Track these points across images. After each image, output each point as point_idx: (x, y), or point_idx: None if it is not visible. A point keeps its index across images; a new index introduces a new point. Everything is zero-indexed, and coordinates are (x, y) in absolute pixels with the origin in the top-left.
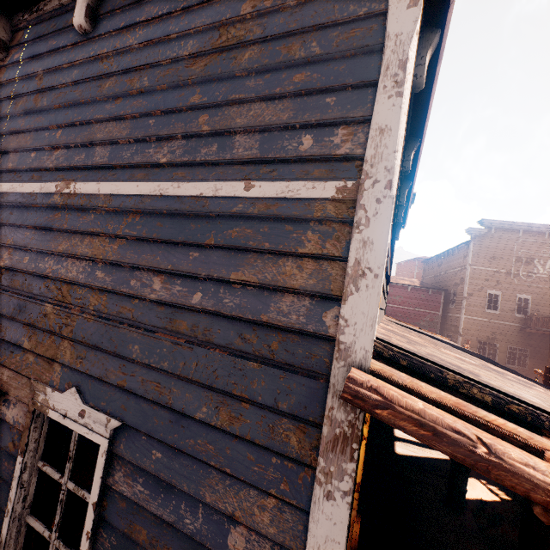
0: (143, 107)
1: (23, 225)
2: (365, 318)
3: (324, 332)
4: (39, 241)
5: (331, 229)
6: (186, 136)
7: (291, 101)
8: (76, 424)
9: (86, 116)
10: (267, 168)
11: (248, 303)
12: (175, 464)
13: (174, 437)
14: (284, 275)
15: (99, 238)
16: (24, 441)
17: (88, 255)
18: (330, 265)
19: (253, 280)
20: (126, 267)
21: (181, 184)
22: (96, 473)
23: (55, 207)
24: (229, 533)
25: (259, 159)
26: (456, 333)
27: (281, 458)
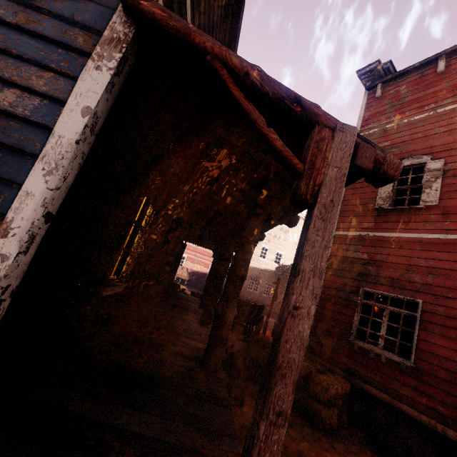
0: None
1: None
2: None
3: None
4: None
5: None
6: None
7: None
8: None
9: None
10: None
11: None
12: None
13: None
14: None
15: None
16: None
17: None
18: None
19: None
20: None
21: None
22: None
23: None
24: (1, 92)
25: None
26: None
27: (67, 50)
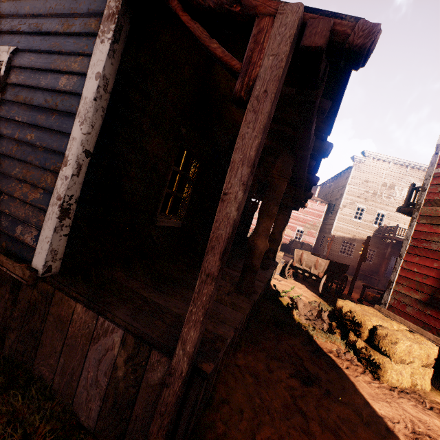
0: None
1: None
2: None
3: None
4: None
5: None
6: None
7: None
8: None
9: None
10: None
11: None
12: (40, 59)
13: (41, 46)
14: None
15: None
16: None
17: None
18: None
19: None
20: None
21: None
22: (0, 75)
23: None
24: (60, 80)
25: None
26: (329, 233)
27: (87, 37)
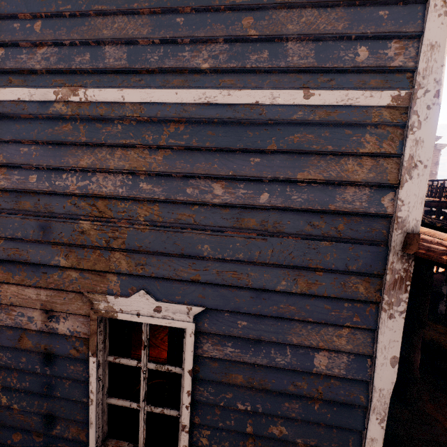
0: (166, 1)
1: (15, 140)
2: (416, 198)
3: (383, 211)
4: (48, 157)
5: (385, 132)
6: (229, 40)
7: (344, 11)
8: (155, 318)
9: (78, 5)
10: (324, 77)
11: (316, 197)
12: (261, 326)
13: (258, 308)
14: (347, 172)
15: (134, 150)
16: (93, 344)
17: (126, 168)
18: (385, 161)
19: (319, 178)
20: (177, 177)
21: (232, 92)
22: (187, 350)
23: (59, 118)
24: (314, 358)
25: (317, 68)
26: None
27: (351, 302)
